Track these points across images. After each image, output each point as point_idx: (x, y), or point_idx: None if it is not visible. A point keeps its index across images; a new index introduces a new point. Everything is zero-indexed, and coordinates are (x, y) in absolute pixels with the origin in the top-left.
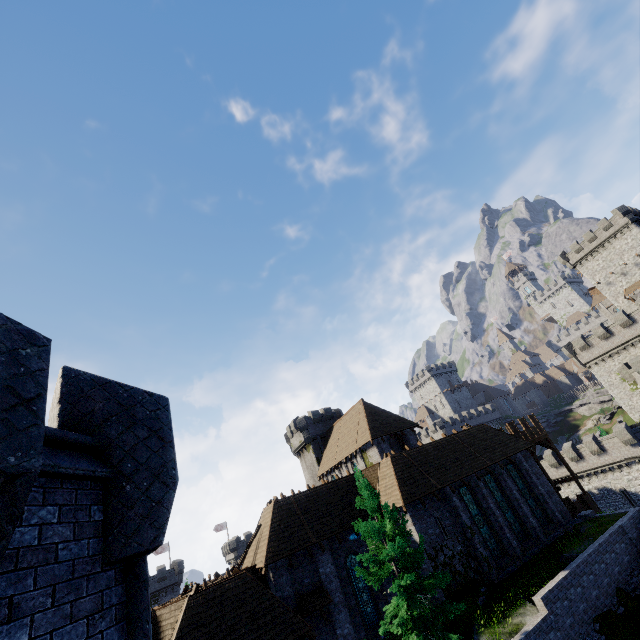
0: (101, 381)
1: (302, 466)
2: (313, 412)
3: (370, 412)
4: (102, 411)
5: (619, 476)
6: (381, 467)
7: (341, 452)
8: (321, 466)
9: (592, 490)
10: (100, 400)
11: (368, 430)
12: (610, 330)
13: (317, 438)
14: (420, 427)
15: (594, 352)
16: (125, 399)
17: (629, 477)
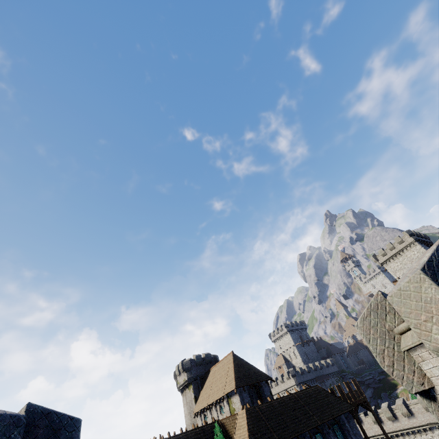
0: (46, 412)
1: (183, 401)
2: (197, 356)
3: (237, 363)
4: (42, 436)
5: (425, 438)
6: (238, 417)
7: (213, 395)
8: (197, 404)
9: None
10: (42, 427)
11: (234, 379)
12: None
13: (197, 378)
14: (273, 380)
15: None
16: (56, 424)
17: None
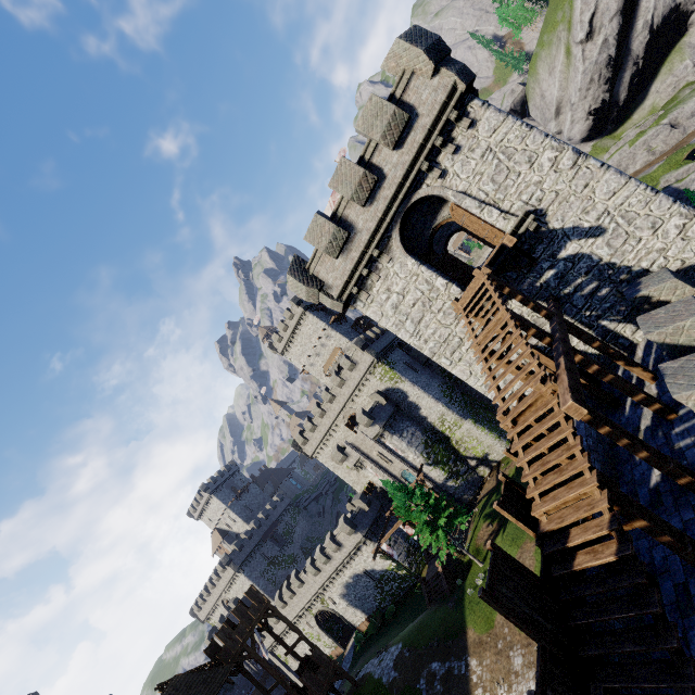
0: None
1: None
2: None
3: None
4: None
5: (358, 560)
6: None
7: None
8: None
9: (349, 580)
10: None
11: None
12: (315, 422)
13: None
14: None
15: (313, 444)
16: None
17: (364, 558)
